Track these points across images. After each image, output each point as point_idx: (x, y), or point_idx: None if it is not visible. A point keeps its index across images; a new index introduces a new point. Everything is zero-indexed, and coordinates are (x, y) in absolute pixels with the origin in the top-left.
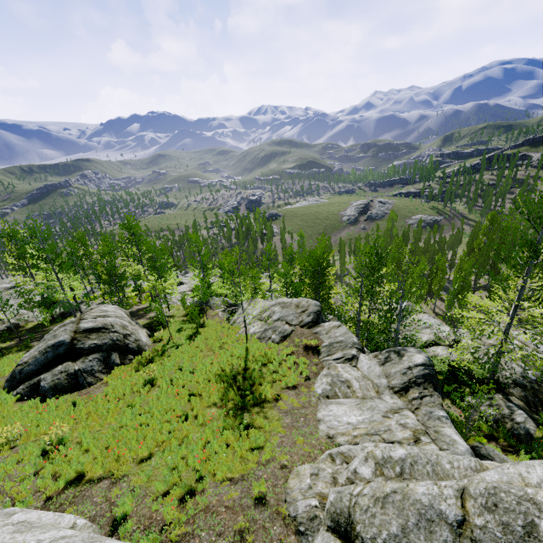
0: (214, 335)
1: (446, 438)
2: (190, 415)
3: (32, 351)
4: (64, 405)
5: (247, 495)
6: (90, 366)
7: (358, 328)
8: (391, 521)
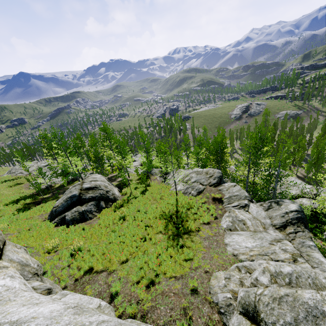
0: (156, 191)
1: (316, 259)
2: (147, 238)
3: (60, 200)
4: (78, 229)
5: (185, 287)
6: (90, 208)
7: (247, 187)
8: (286, 313)
